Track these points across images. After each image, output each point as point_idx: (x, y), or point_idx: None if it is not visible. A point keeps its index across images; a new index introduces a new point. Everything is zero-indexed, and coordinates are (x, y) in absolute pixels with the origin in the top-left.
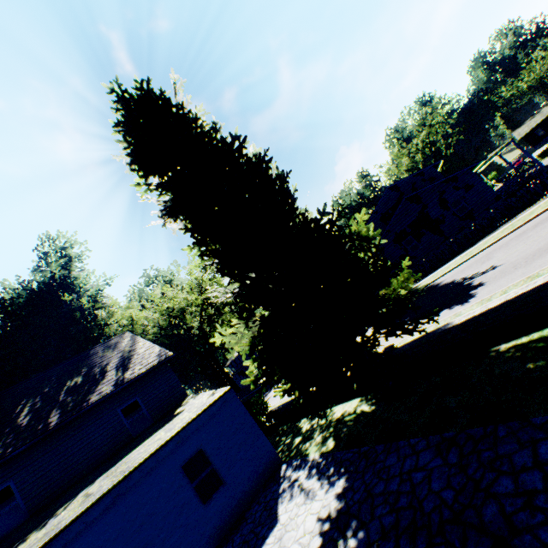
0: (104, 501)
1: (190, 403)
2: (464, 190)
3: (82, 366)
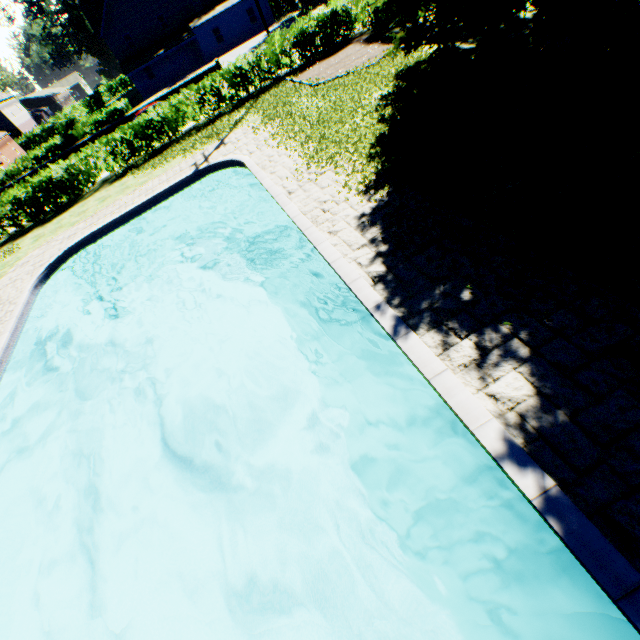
0: (229, 11)
1: None
2: None
3: None
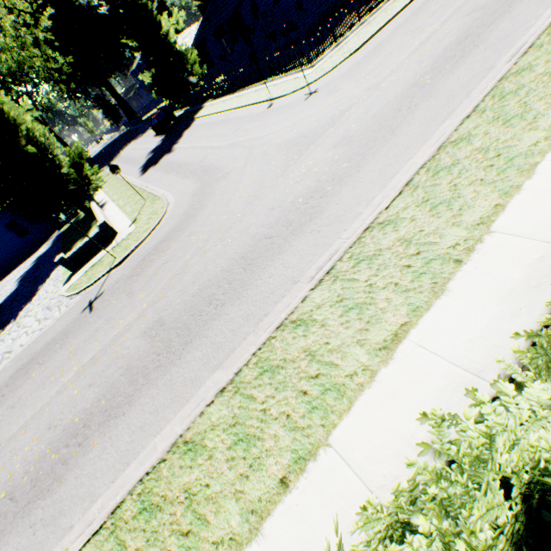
0: None
1: None
2: (273, 2)
3: None
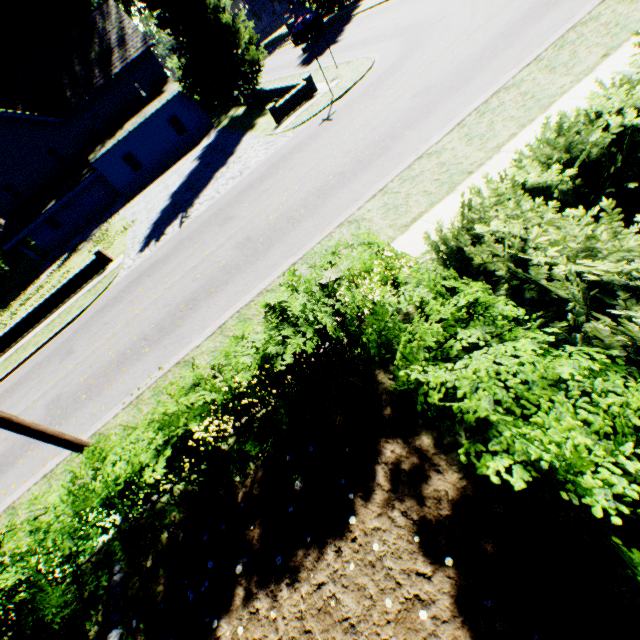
0: (141, 127)
1: (170, 88)
2: None
3: (93, 37)
